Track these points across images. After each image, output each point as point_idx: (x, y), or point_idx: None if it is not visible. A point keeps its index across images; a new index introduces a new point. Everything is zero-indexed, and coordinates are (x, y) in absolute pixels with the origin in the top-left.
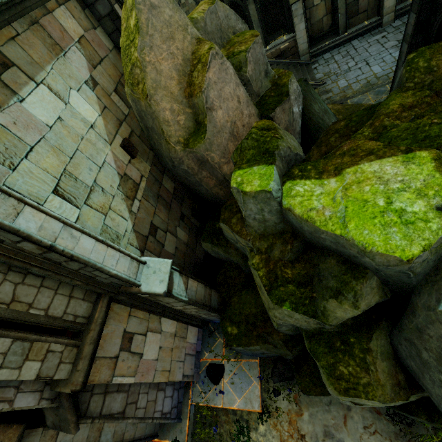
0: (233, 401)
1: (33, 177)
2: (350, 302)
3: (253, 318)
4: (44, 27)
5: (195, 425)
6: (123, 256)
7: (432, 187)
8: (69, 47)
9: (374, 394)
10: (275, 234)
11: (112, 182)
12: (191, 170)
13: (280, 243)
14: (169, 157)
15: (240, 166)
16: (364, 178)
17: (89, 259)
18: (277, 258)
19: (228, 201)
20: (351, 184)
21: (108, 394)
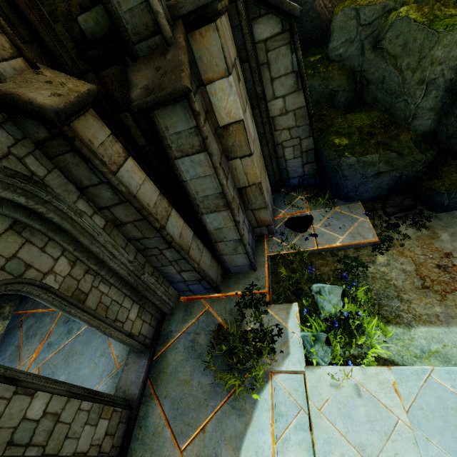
0: (332, 240)
1: None
2: None
3: (367, 128)
4: None
5: (274, 277)
6: None
7: None
8: None
9: None
10: None
11: None
12: None
13: None
14: None
15: None
16: None
17: None
18: (432, 2)
19: None
20: None
21: (208, 123)
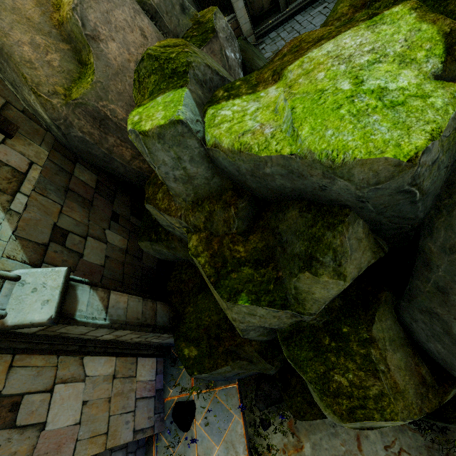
0: (210, 450)
1: None
2: (330, 269)
3: (215, 329)
4: None
5: None
6: None
7: (421, 46)
8: None
9: (393, 409)
10: (212, 197)
11: None
12: (90, 137)
13: (220, 208)
14: (50, 120)
15: (141, 103)
16: (314, 65)
17: None
18: (221, 233)
19: (152, 173)
20: (296, 78)
21: None
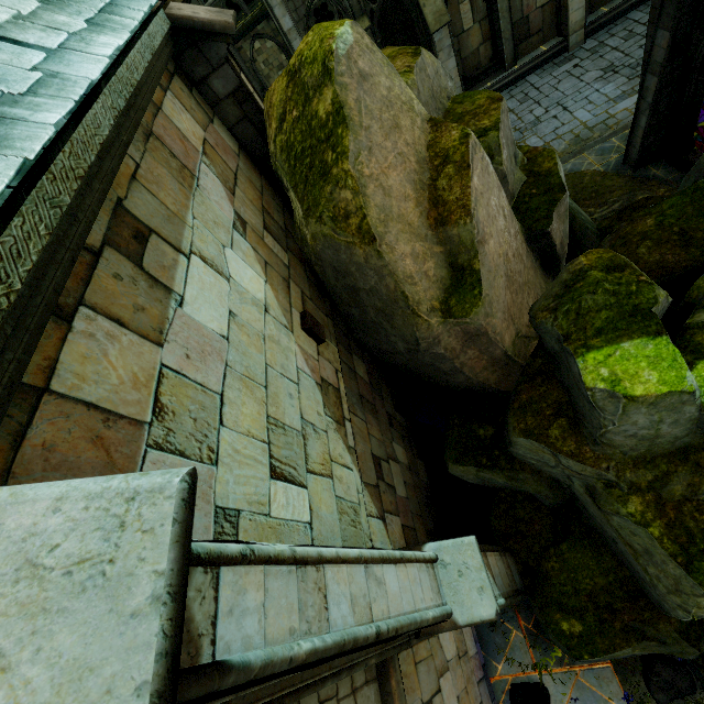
0: None
1: (241, 460)
2: None
3: (604, 597)
4: (161, 139)
5: None
6: (419, 567)
7: None
8: (197, 167)
9: None
10: (670, 455)
11: (317, 405)
12: (449, 353)
13: (687, 471)
14: (410, 336)
15: (587, 344)
16: None
17: (405, 615)
18: (679, 497)
19: (520, 394)
20: None
21: None
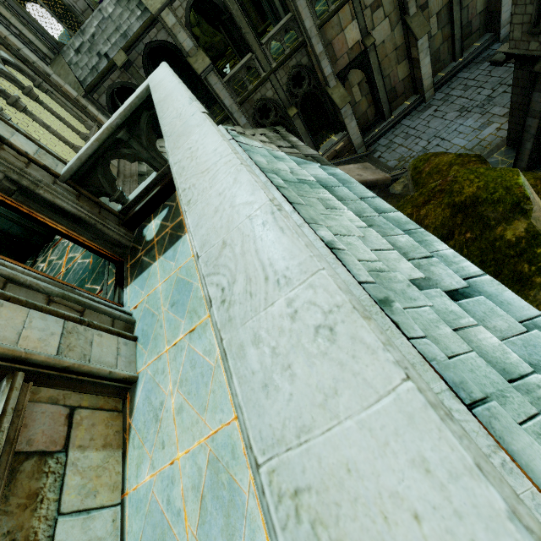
0: None
1: None
2: None
3: None
4: None
5: None
6: None
7: None
8: None
9: None
10: None
11: None
12: None
13: None
14: None
15: None
16: None
17: None
18: None
19: None
20: None
21: None
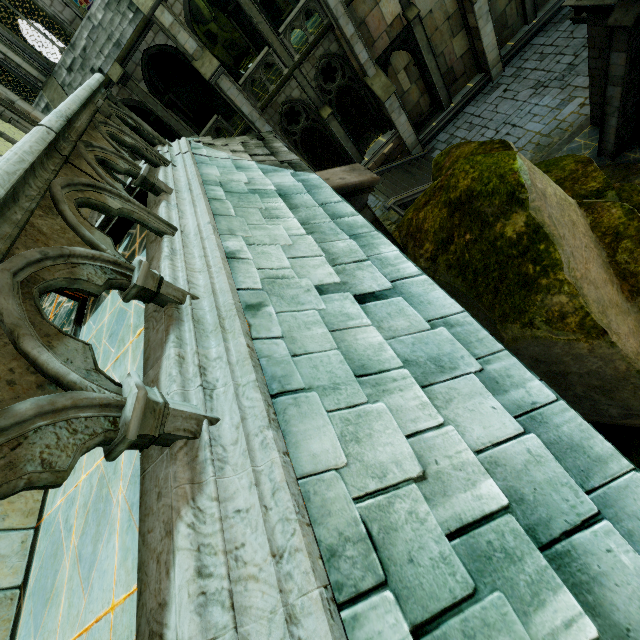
0: None
1: None
2: None
3: None
4: None
5: None
6: None
7: None
8: None
9: None
10: None
11: None
12: None
13: None
14: (639, 405)
15: None
16: None
17: None
18: None
19: None
20: None
21: None
